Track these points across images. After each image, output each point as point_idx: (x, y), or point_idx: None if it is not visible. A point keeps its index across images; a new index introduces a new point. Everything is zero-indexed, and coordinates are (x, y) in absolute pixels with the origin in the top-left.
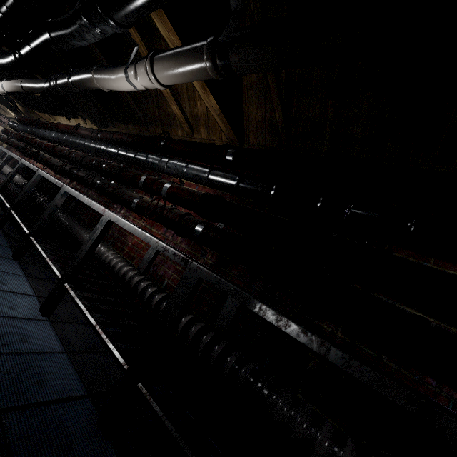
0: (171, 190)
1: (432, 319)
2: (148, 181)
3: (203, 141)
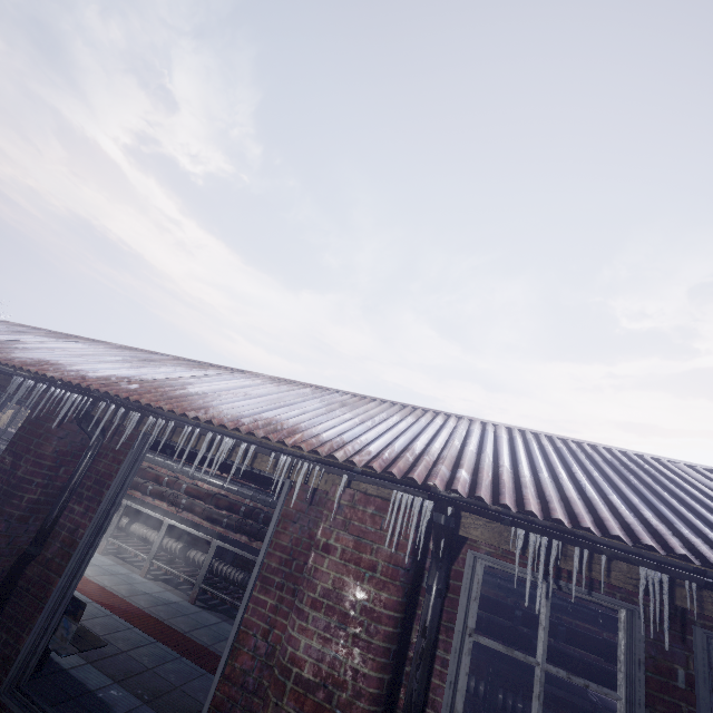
0: None
1: (584, 651)
2: None
3: None
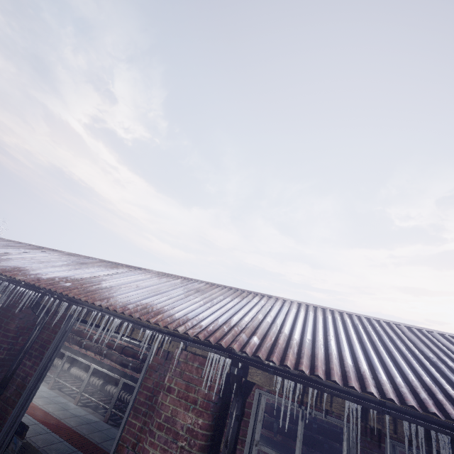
0: None
1: None
2: None
3: None
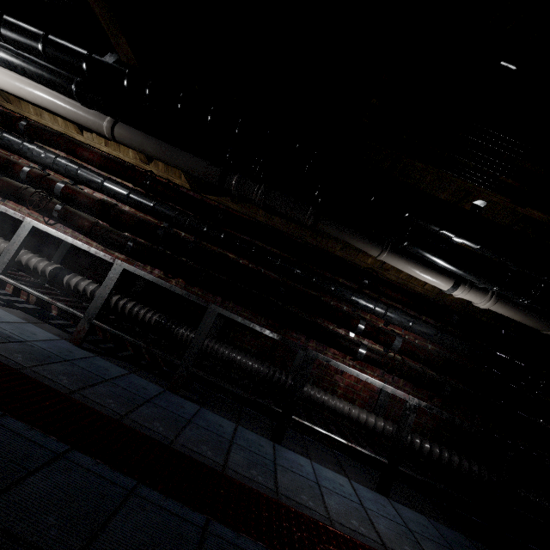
0: (404, 346)
1: None
2: (371, 330)
3: (401, 281)
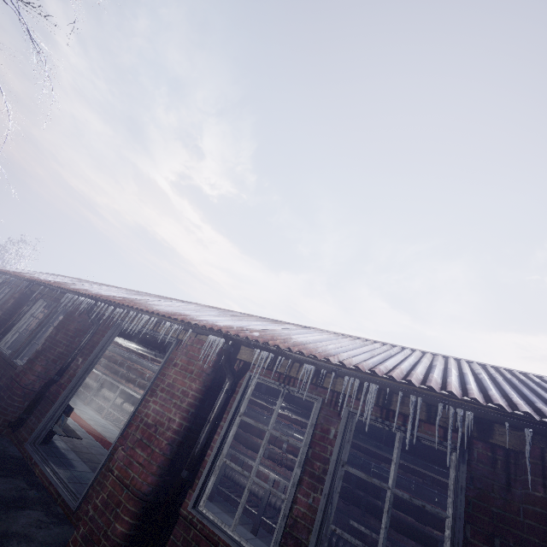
0: (288, 448)
1: (403, 514)
2: (271, 439)
3: None
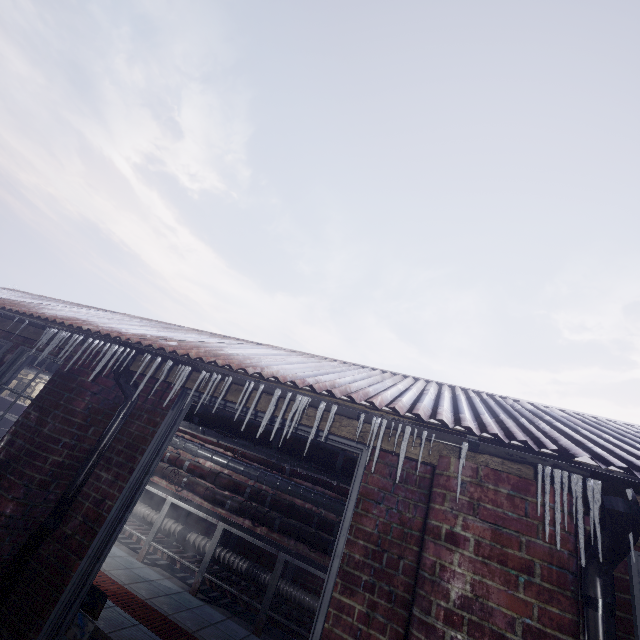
0: None
1: None
2: None
3: None
